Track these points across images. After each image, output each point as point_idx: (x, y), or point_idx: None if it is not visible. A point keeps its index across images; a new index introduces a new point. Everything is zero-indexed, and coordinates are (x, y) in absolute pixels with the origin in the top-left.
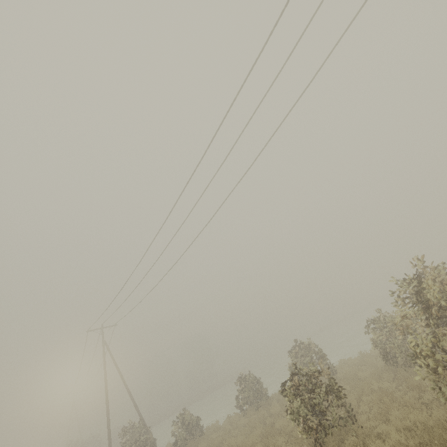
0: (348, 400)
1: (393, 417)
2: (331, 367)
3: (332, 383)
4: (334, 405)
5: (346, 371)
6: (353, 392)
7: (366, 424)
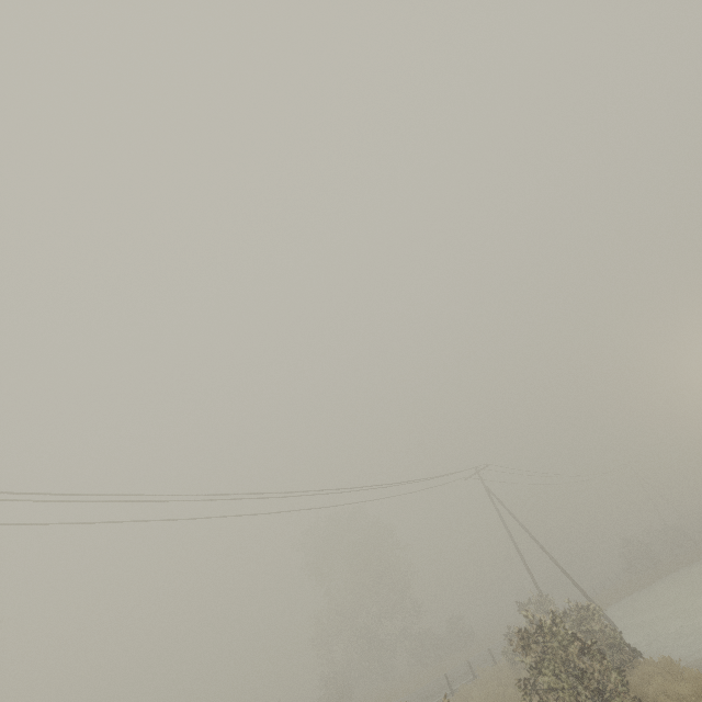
0: None
1: None
2: None
3: None
4: None
5: None
6: None
7: None
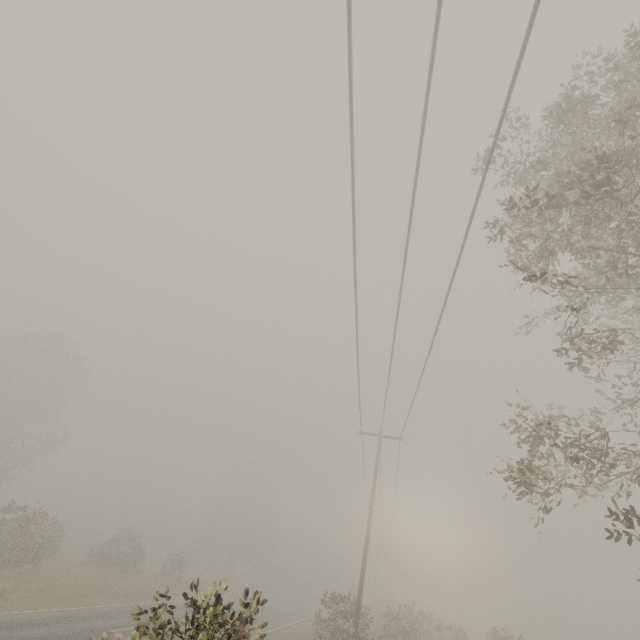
0: None
1: None
2: None
3: None
4: None
5: None
6: None
7: None
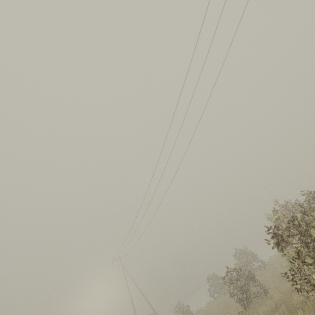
0: (268, 282)
1: (281, 287)
2: (261, 262)
3: (250, 274)
4: (253, 285)
5: (268, 264)
6: (270, 277)
7: (270, 293)
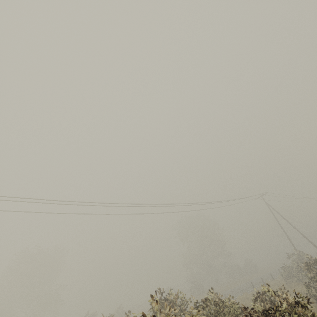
0: None
1: None
2: None
3: None
4: None
5: None
6: None
7: None
